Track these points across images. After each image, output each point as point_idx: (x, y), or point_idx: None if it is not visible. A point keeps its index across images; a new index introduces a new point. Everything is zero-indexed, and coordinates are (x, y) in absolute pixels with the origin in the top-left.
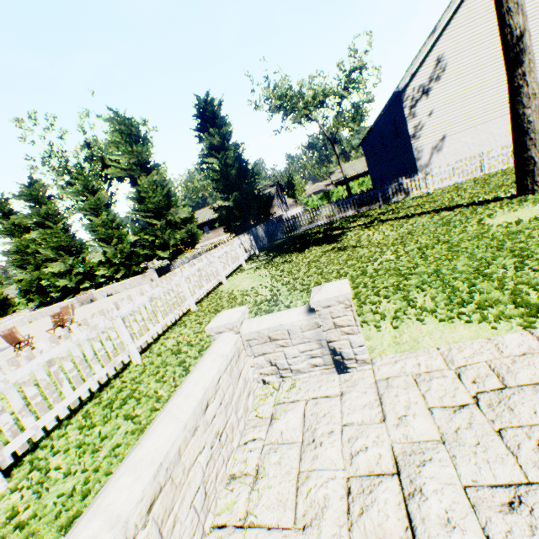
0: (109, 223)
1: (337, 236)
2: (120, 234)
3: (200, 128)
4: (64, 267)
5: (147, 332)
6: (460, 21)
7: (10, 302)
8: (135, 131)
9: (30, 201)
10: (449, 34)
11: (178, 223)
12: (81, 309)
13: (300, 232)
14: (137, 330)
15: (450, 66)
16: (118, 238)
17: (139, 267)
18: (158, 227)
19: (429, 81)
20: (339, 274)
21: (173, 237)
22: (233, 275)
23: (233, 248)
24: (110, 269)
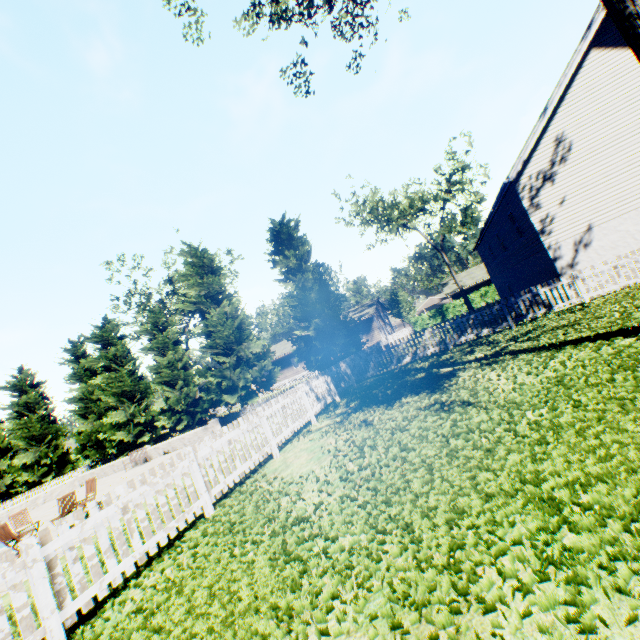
0: (175, 363)
1: (443, 377)
2: (186, 375)
3: (275, 251)
4: (124, 416)
5: (101, 577)
6: (577, 94)
7: (69, 458)
8: (207, 262)
9: (101, 343)
10: (566, 110)
11: (250, 359)
12: (129, 473)
13: (398, 367)
14: (78, 578)
15: (576, 143)
16: (184, 380)
17: (205, 414)
18: (227, 366)
19: (551, 164)
20: (433, 468)
21: (243, 377)
22: (293, 441)
23: (297, 399)
24: (172, 418)
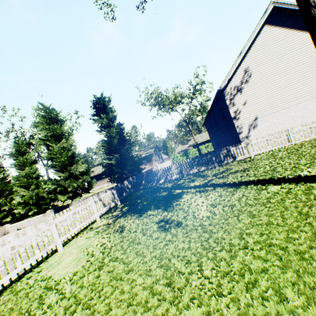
0: (30, 174)
1: (175, 197)
2: (37, 182)
3: (95, 114)
4: None
5: None
6: (257, 47)
7: None
8: (53, 116)
9: None
10: (250, 55)
11: (78, 174)
12: None
13: (157, 185)
14: None
15: (254, 73)
16: (36, 185)
17: (48, 205)
18: (62, 178)
19: (241, 83)
20: (134, 303)
21: (72, 185)
22: (78, 236)
23: (87, 207)
24: (25, 207)
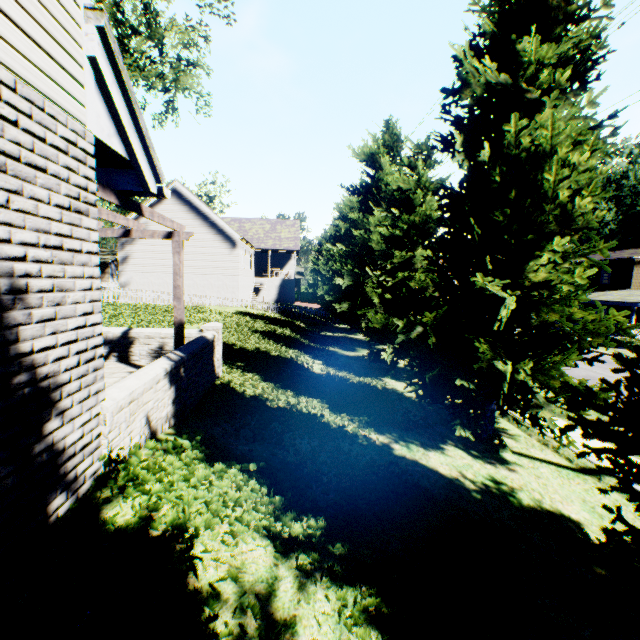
0: None
1: None
2: None
3: None
4: None
5: None
6: (159, 211)
7: None
8: None
9: None
10: None
11: None
12: None
13: None
14: None
15: None
16: None
17: None
18: None
19: None
20: None
21: None
22: None
23: None
24: None
